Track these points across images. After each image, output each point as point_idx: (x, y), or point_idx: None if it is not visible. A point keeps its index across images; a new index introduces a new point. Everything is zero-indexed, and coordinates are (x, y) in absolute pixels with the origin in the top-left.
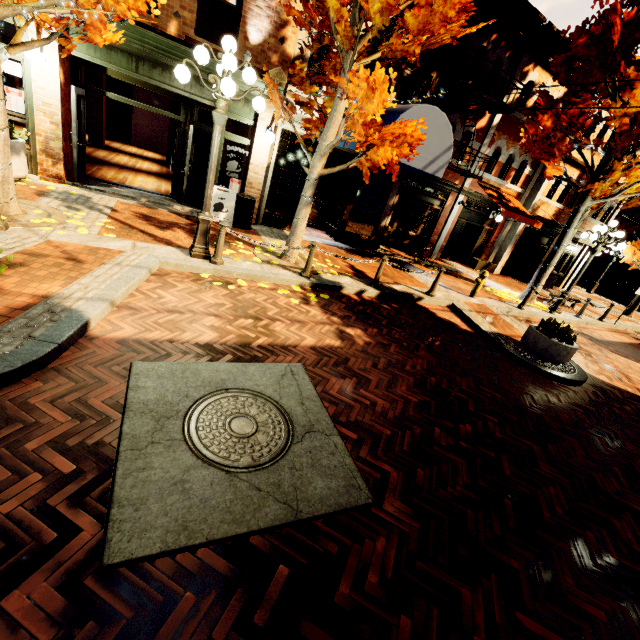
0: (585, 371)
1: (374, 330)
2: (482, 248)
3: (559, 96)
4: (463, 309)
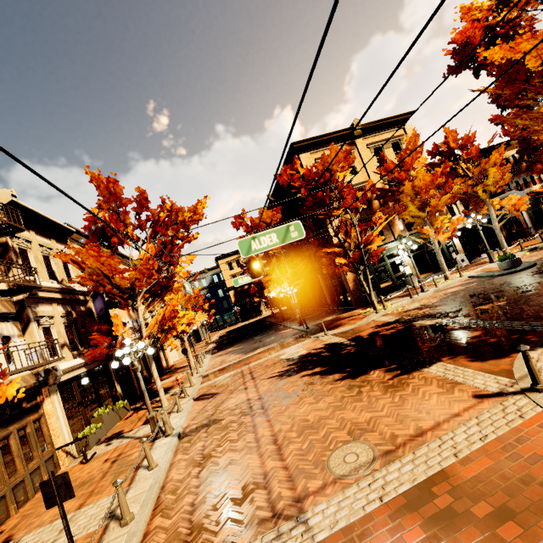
0: None
1: None
2: None
3: None
4: None
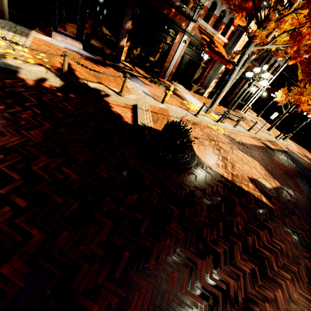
0: (203, 160)
1: None
2: (199, 79)
3: None
4: (140, 108)
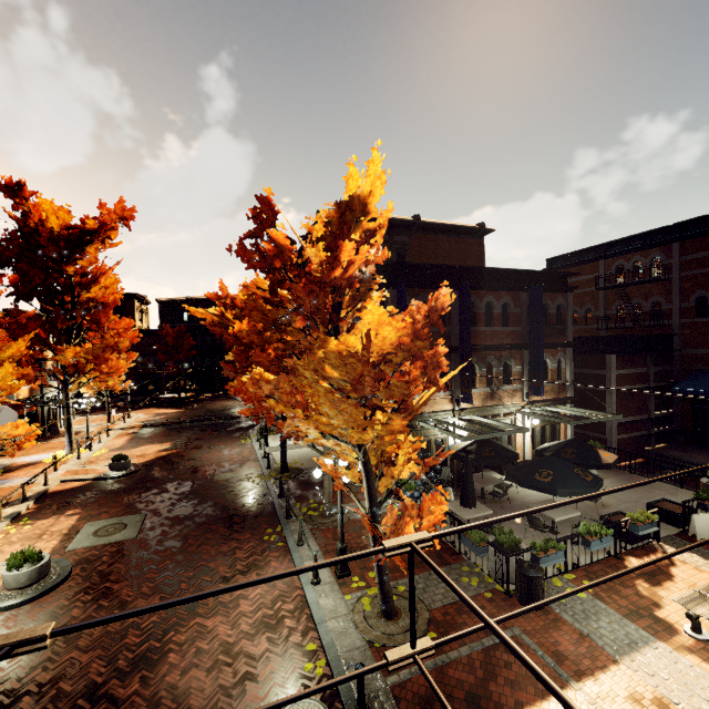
0: (136, 463)
1: (72, 507)
2: None
3: None
4: (70, 478)
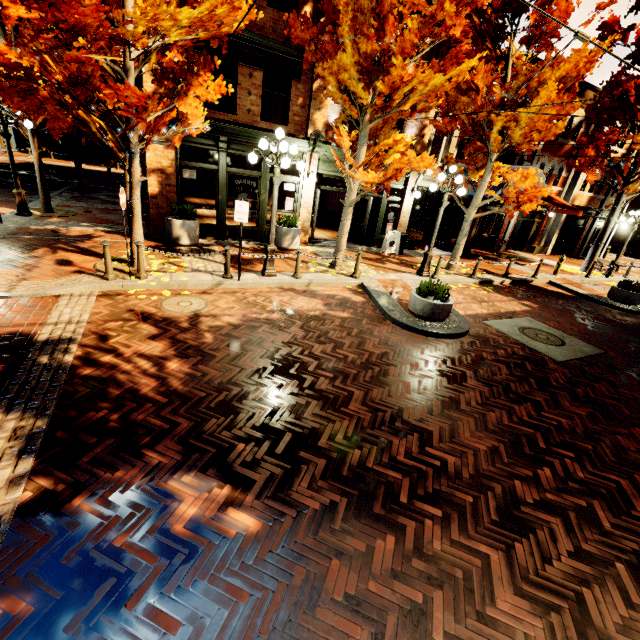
0: None
1: (533, 301)
2: (534, 236)
3: (582, 118)
4: (559, 283)
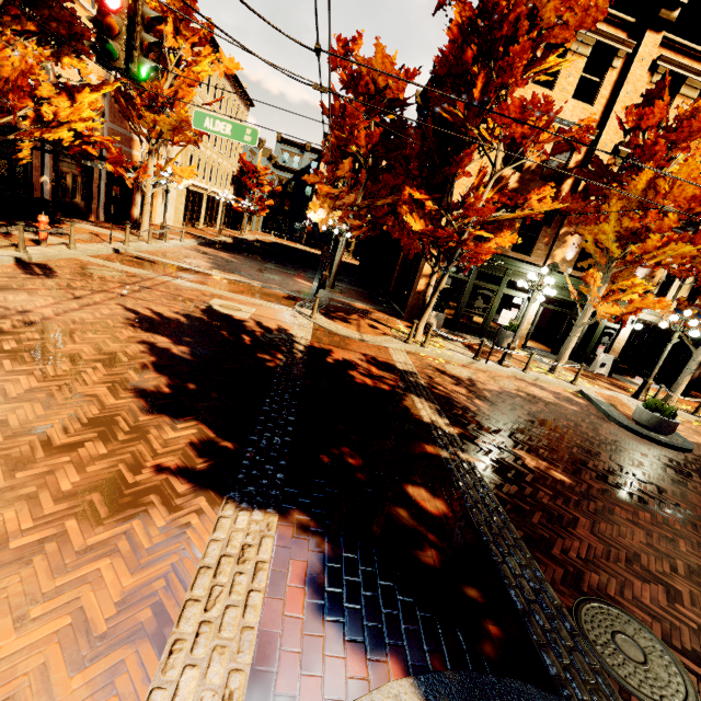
0: None
1: None
2: None
3: None
4: None
